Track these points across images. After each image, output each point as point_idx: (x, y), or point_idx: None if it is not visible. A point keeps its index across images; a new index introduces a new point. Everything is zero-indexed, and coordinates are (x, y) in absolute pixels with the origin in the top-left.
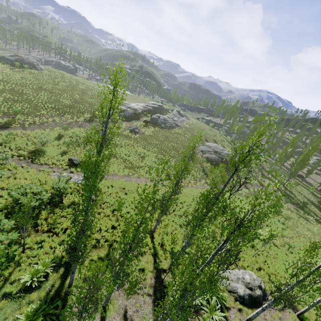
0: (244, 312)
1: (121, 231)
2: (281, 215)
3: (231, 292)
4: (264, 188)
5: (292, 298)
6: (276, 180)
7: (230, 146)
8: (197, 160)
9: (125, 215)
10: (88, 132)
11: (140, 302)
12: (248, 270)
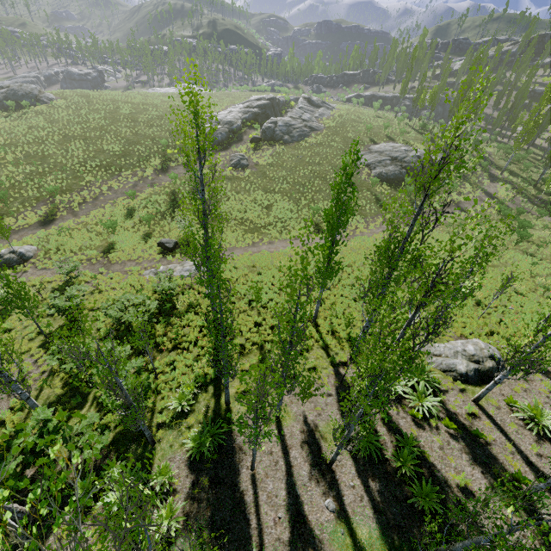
0: (468, 392)
1: (270, 328)
2: (530, 242)
3: (447, 371)
4: (496, 202)
5: (537, 360)
6: (518, 179)
7: (421, 139)
8: (362, 184)
9: (269, 305)
10: (168, 191)
11: (321, 405)
12: (472, 338)
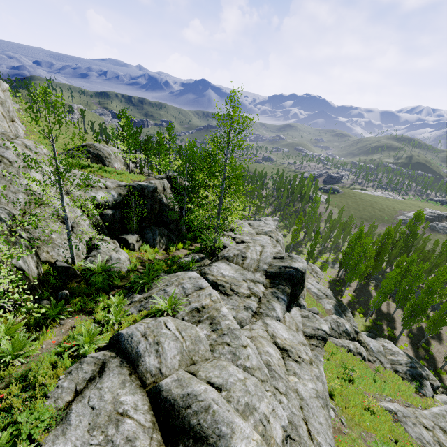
0: None
1: None
2: None
3: None
4: None
5: None
6: None
7: None
8: None
9: None
10: None
11: None
12: None
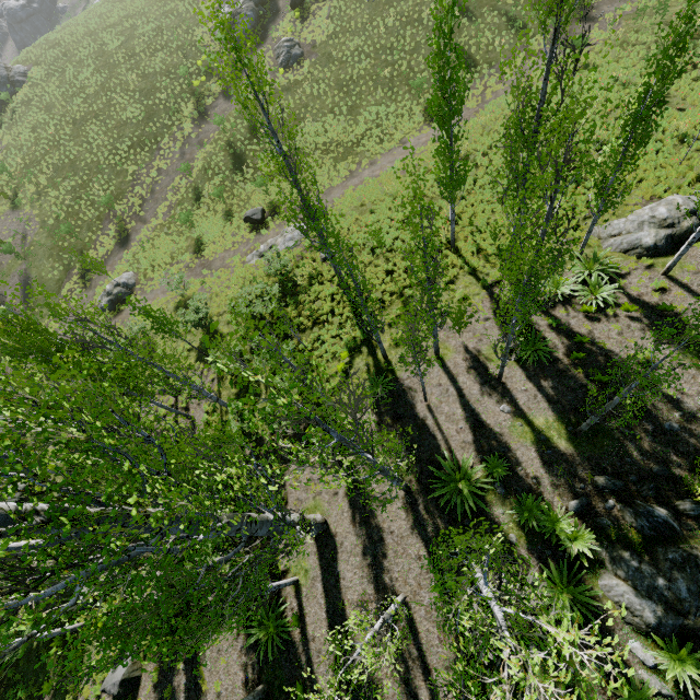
0: (657, 266)
1: (404, 272)
2: None
3: (629, 251)
4: None
5: None
6: None
7: None
8: (481, 3)
9: (395, 247)
10: (223, 145)
11: (479, 331)
12: (668, 196)
